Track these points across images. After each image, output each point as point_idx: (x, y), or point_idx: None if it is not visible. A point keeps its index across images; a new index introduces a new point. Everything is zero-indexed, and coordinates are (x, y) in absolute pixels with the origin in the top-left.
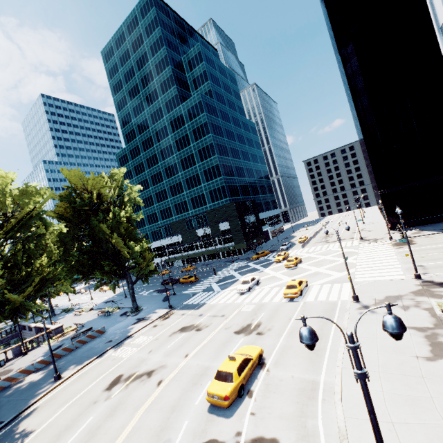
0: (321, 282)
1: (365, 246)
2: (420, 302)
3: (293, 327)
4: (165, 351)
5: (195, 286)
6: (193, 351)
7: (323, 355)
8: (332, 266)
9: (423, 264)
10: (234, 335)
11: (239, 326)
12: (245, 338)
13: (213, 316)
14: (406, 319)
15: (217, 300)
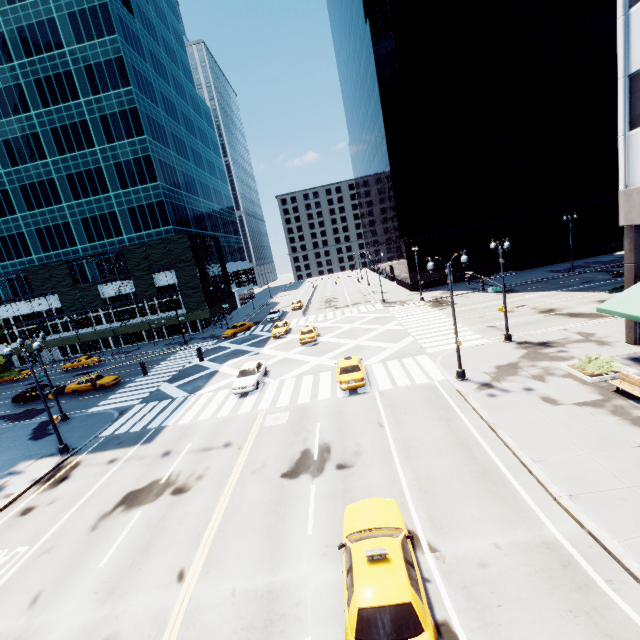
0: (380, 359)
1: (397, 309)
2: (548, 369)
3: (399, 438)
4: (94, 582)
5: (117, 394)
6: (197, 557)
7: (506, 480)
8: (374, 335)
9: (493, 325)
10: (286, 483)
11: (283, 460)
12: (318, 483)
13: (203, 451)
14: (560, 393)
15: (191, 415)
